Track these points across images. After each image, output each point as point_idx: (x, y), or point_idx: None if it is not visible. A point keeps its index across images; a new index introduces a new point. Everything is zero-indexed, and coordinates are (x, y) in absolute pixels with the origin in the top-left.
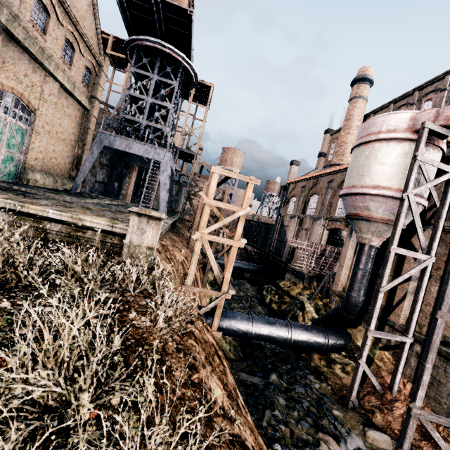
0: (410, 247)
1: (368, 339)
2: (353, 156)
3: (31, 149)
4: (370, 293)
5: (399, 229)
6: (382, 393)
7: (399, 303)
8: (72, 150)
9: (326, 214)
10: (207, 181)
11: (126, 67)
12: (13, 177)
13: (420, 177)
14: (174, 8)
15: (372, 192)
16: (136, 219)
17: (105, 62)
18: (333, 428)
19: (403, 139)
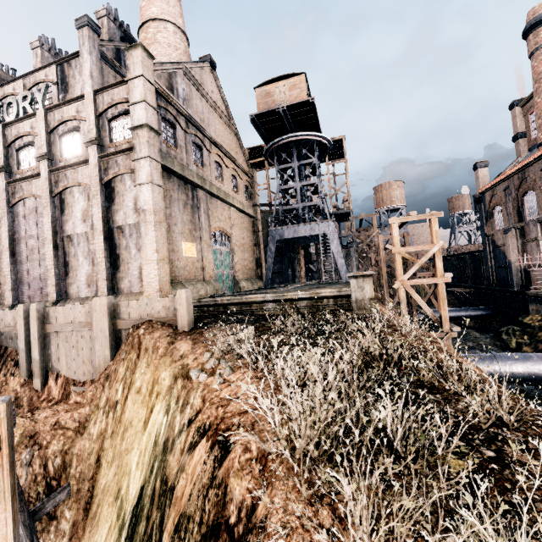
0: None
1: None
2: None
3: (235, 264)
4: None
5: None
6: None
7: None
8: (253, 254)
9: None
10: (372, 232)
11: (261, 165)
12: (231, 289)
13: None
14: (298, 105)
15: None
16: (354, 281)
17: (254, 174)
18: None
19: None
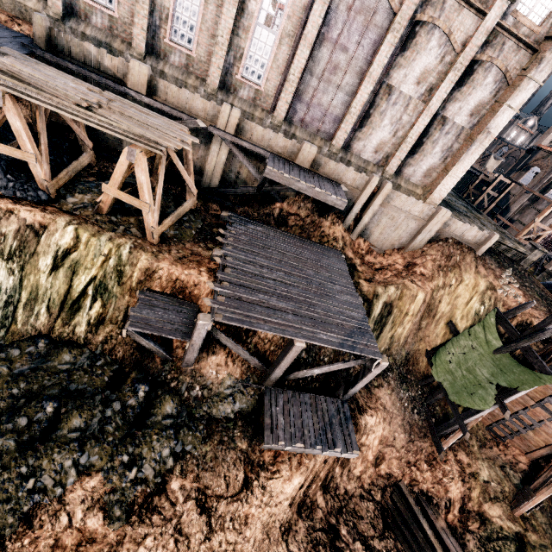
0: None
1: None
2: None
3: None
4: None
5: None
6: None
7: None
8: None
9: None
10: None
11: None
12: None
13: None
14: None
15: None
16: (536, 251)
17: None
18: None
19: None
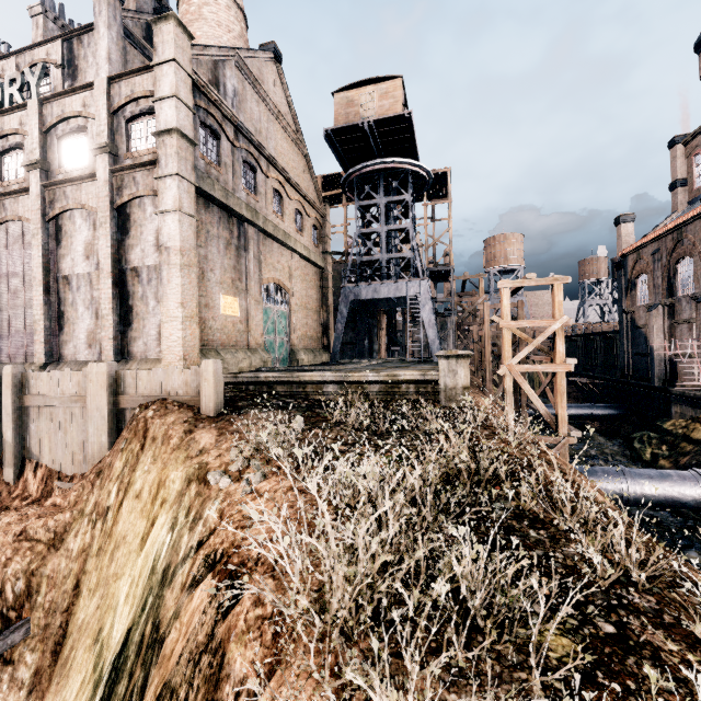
0: None
1: None
2: None
3: (292, 329)
4: None
5: None
6: None
7: None
8: (319, 317)
9: None
10: (478, 298)
11: (338, 200)
12: (286, 362)
13: None
14: (389, 120)
15: None
16: (444, 363)
17: (326, 210)
18: None
19: None
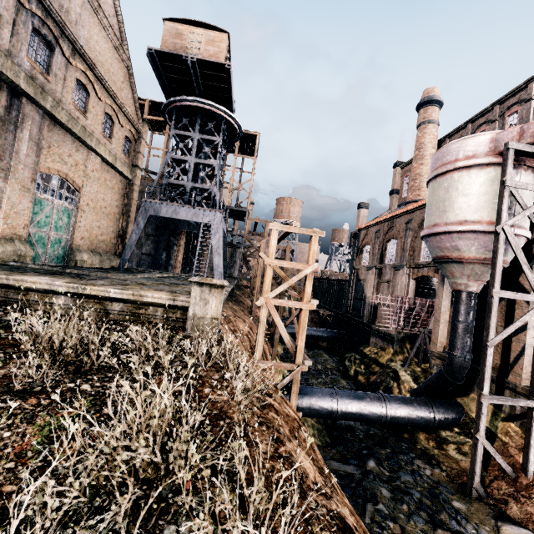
0: (519, 288)
1: (483, 406)
2: (429, 190)
3: (77, 229)
4: (479, 351)
5: (498, 268)
6: (514, 477)
7: (517, 359)
8: (117, 224)
9: (409, 260)
10: (263, 238)
11: (165, 129)
12: (61, 260)
13: (515, 205)
14: (211, 64)
15: (459, 229)
16: (197, 290)
17: (144, 128)
18: (456, 524)
19: (486, 164)
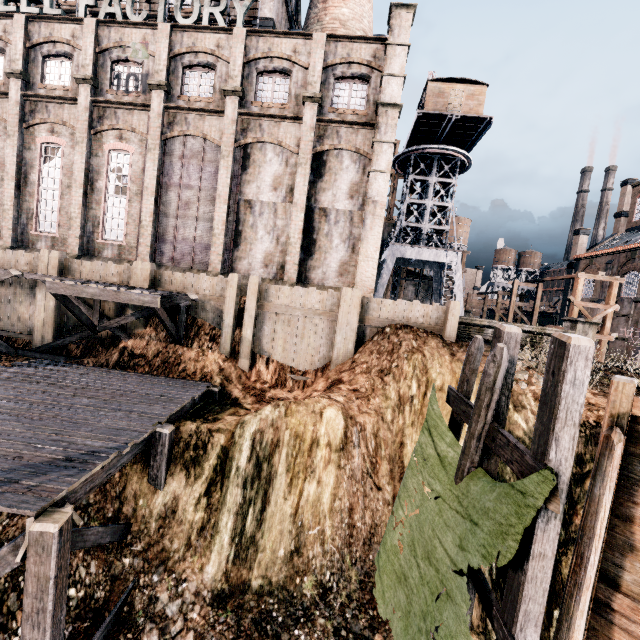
0: None
1: None
2: None
3: None
4: None
5: None
6: None
7: None
8: None
9: None
10: None
11: None
12: None
13: None
14: (472, 119)
15: None
16: (580, 326)
17: None
18: None
19: None
